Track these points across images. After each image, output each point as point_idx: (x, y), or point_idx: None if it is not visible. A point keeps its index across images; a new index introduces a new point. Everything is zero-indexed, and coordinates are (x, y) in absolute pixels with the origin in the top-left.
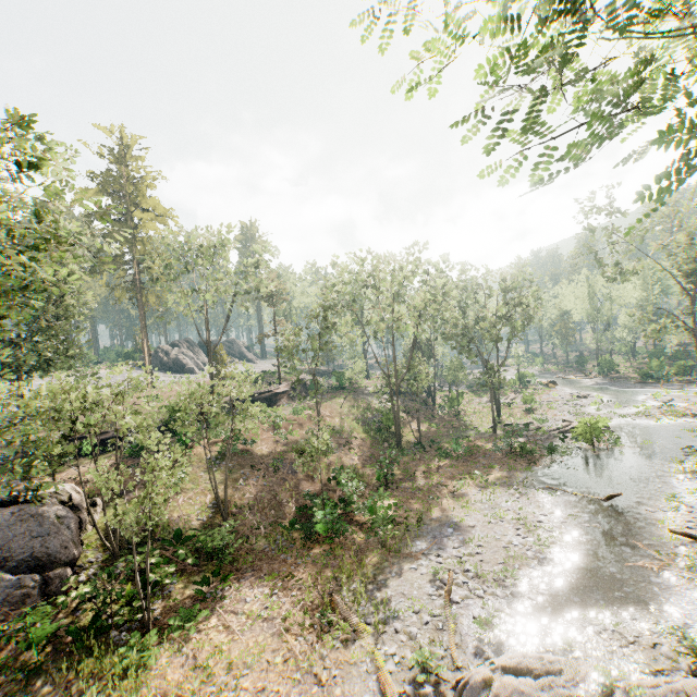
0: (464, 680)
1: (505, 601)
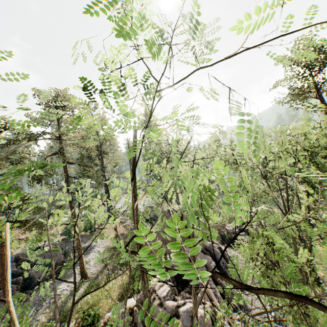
0: None
1: None
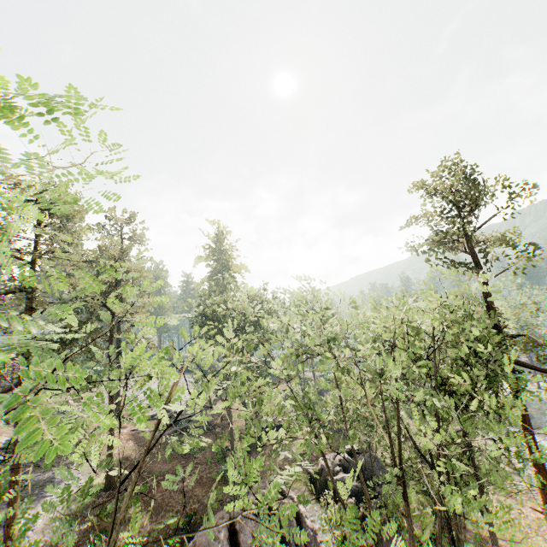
0: None
1: None
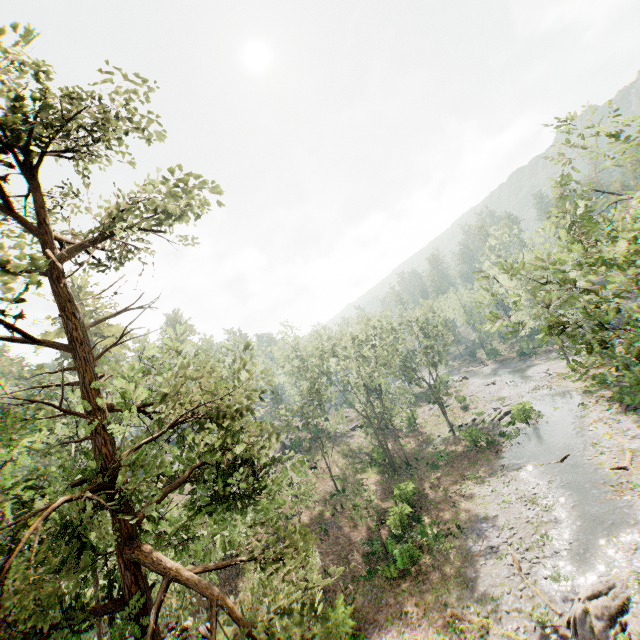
0: (572, 617)
1: (555, 558)
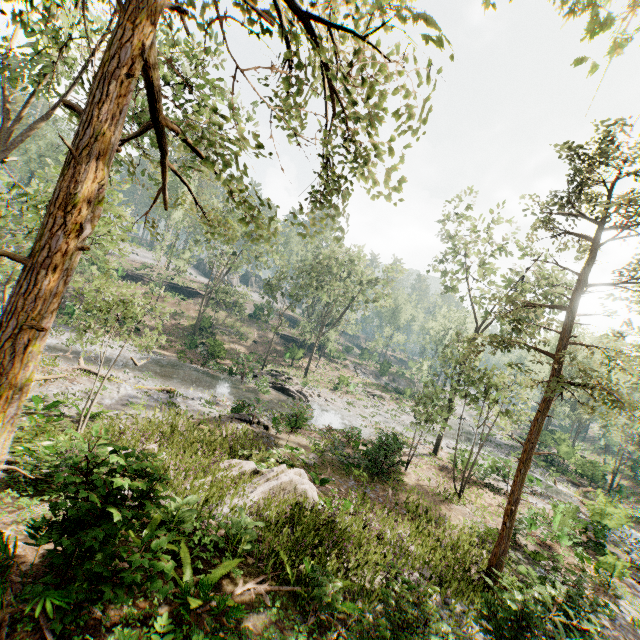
0: None
1: None
